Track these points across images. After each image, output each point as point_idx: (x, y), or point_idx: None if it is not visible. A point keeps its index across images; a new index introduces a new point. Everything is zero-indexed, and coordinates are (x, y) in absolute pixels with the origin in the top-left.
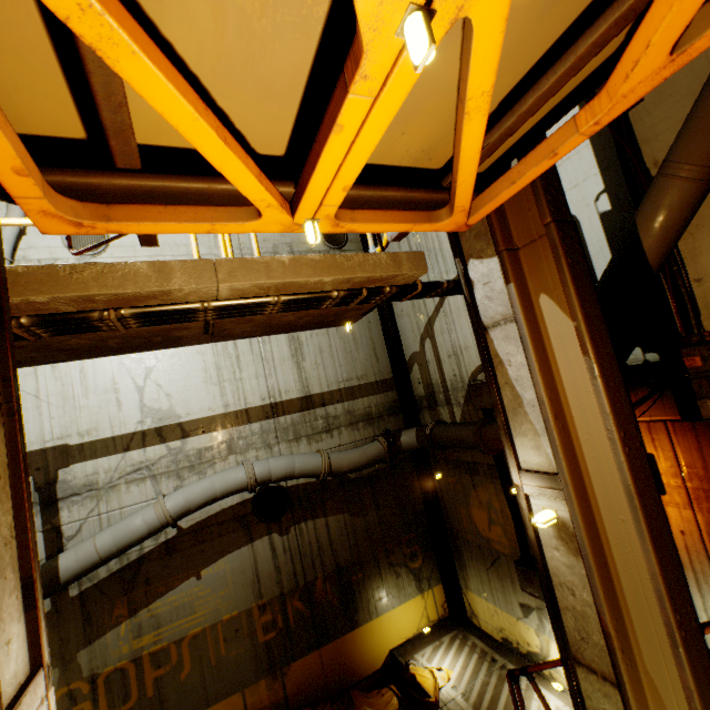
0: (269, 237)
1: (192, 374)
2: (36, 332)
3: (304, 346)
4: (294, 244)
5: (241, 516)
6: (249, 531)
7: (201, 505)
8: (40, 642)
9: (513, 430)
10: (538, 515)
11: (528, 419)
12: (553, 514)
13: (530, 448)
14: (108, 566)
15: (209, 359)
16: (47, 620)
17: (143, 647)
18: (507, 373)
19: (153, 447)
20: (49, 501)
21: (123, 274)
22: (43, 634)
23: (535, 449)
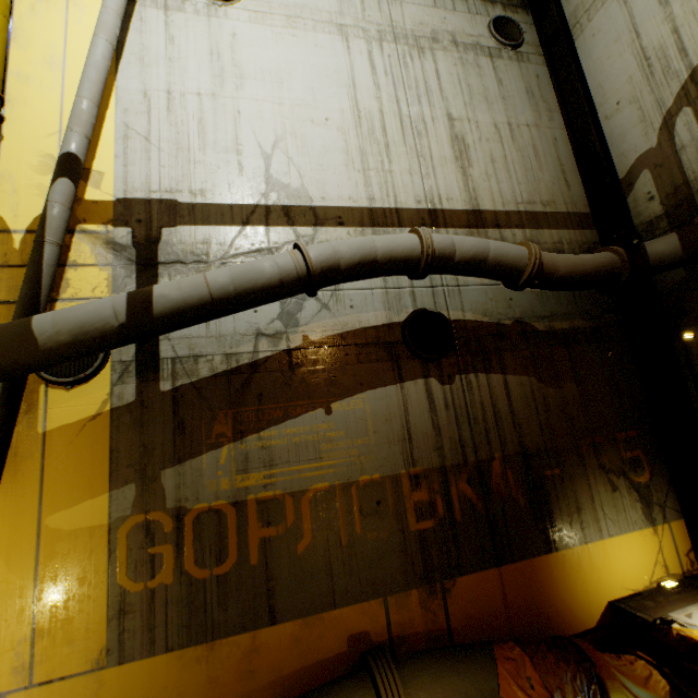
0: (426, 22)
1: (330, 153)
2: None
3: (470, 151)
4: (457, 34)
5: (386, 343)
6: (397, 367)
7: (353, 265)
8: None
9: None
10: None
11: None
12: None
13: None
14: (211, 363)
15: (351, 141)
16: (128, 414)
17: (248, 488)
18: None
19: (278, 228)
20: (147, 263)
21: None
22: None
23: None
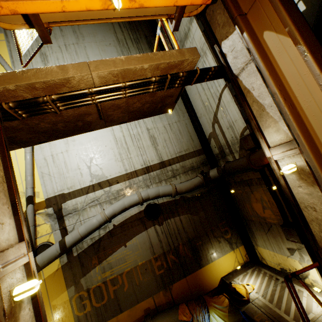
0: None
1: (109, 158)
2: (19, 113)
3: (157, 139)
4: None
5: (140, 218)
6: (144, 225)
7: (120, 211)
8: (22, 230)
9: (261, 127)
10: (284, 167)
11: (269, 116)
12: (293, 165)
13: (273, 133)
14: (87, 242)
15: (115, 151)
16: (66, 266)
17: (106, 277)
18: (253, 95)
19: (98, 191)
20: (60, 217)
21: (46, 72)
22: (24, 227)
23: (276, 132)
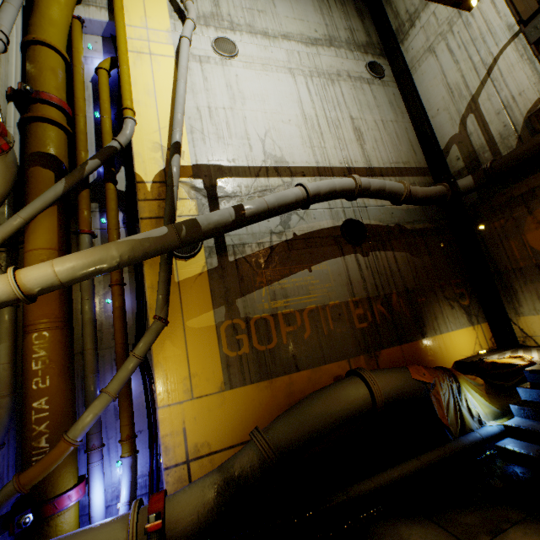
0: (333, 65)
1: (293, 138)
2: None
3: (364, 135)
4: (350, 72)
5: (334, 236)
6: (340, 248)
7: (326, 193)
8: None
9: None
10: None
11: None
12: None
13: None
14: (250, 247)
15: (303, 132)
16: (215, 273)
17: (277, 308)
18: None
19: (273, 178)
20: (212, 197)
21: None
22: None
23: None
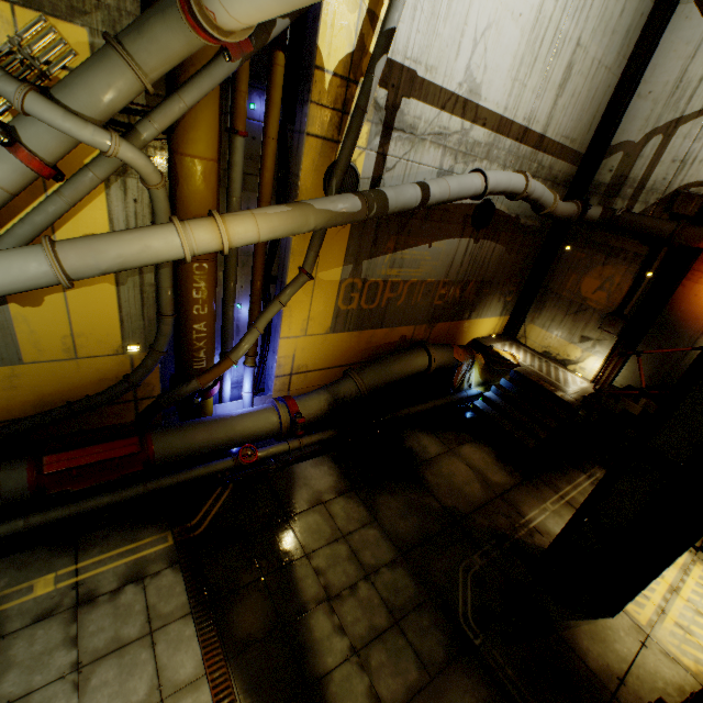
0: None
1: (506, 55)
2: None
3: (569, 81)
4: None
5: (465, 215)
6: (463, 229)
7: (497, 192)
8: None
9: None
10: None
11: None
12: None
13: None
14: None
15: (521, 46)
16: (357, 229)
17: (390, 276)
18: None
19: (455, 118)
20: (388, 126)
21: None
22: None
23: None
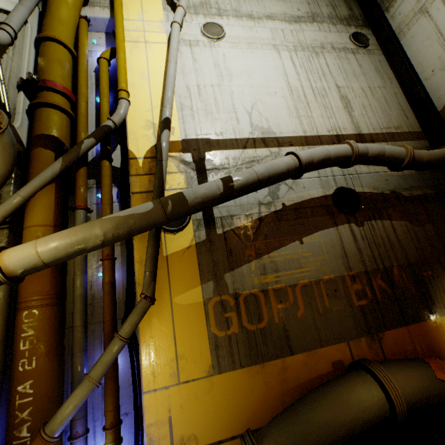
0: (316, 39)
1: (279, 110)
2: None
3: (351, 103)
4: (333, 44)
5: (325, 206)
6: (332, 218)
7: (319, 161)
8: None
9: None
10: None
11: None
12: None
13: None
14: (239, 219)
15: (289, 102)
16: (203, 246)
17: (267, 283)
18: None
19: (260, 149)
20: (201, 170)
21: None
22: None
23: None
